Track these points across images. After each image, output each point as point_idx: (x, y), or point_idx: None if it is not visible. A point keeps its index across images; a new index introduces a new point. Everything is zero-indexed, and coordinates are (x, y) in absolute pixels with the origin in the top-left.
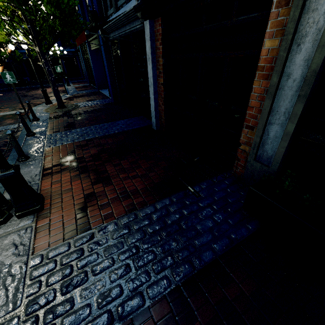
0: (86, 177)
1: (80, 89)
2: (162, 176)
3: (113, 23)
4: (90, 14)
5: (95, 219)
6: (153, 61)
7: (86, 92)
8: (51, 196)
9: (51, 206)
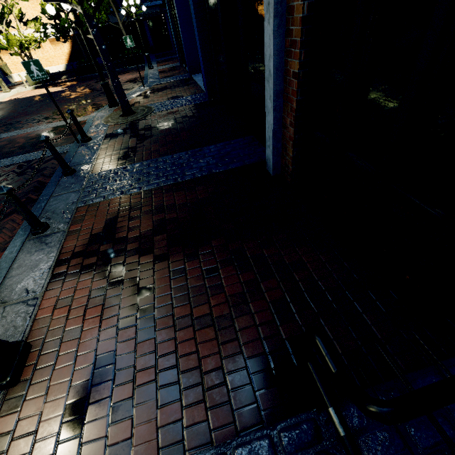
0: (114, 297)
1: (165, 75)
2: (265, 333)
3: None
4: None
5: (91, 454)
6: (279, 10)
7: (171, 80)
8: (44, 341)
9: (34, 374)
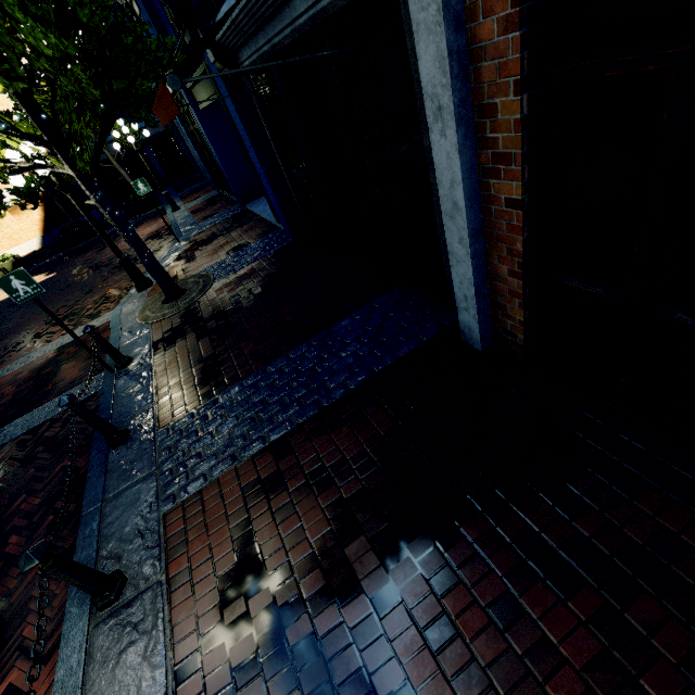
0: None
1: (203, 214)
2: None
3: (244, 9)
4: (168, 11)
5: None
6: (462, 115)
7: (216, 220)
8: None
9: None
